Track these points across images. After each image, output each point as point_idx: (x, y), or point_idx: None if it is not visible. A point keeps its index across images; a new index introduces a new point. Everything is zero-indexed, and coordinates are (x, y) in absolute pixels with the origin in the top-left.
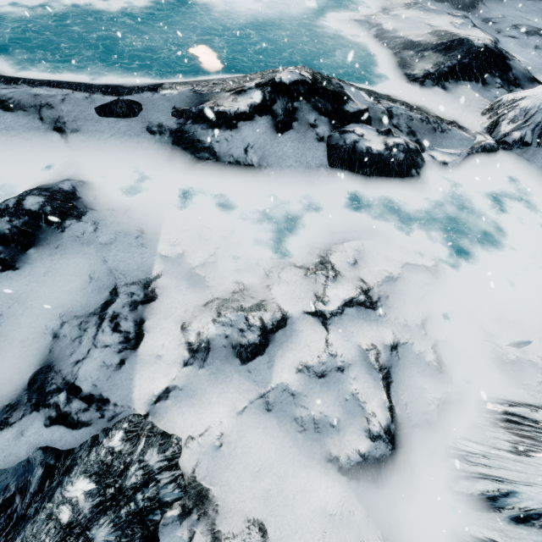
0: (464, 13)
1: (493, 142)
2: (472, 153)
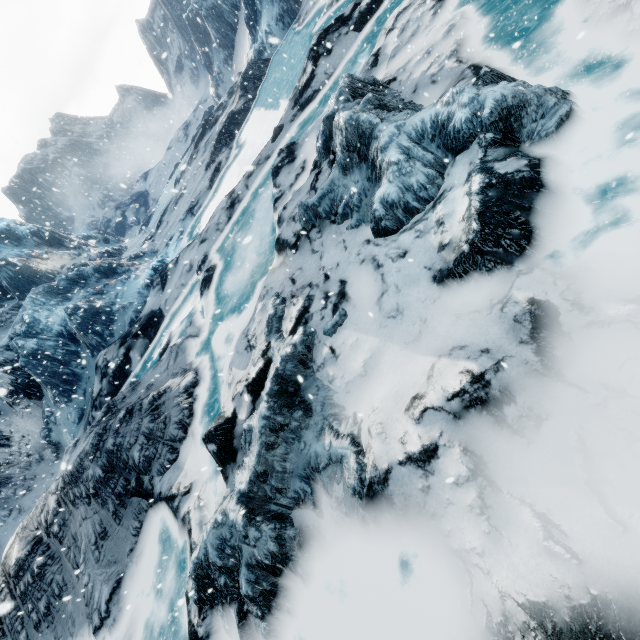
0: None
1: None
2: None
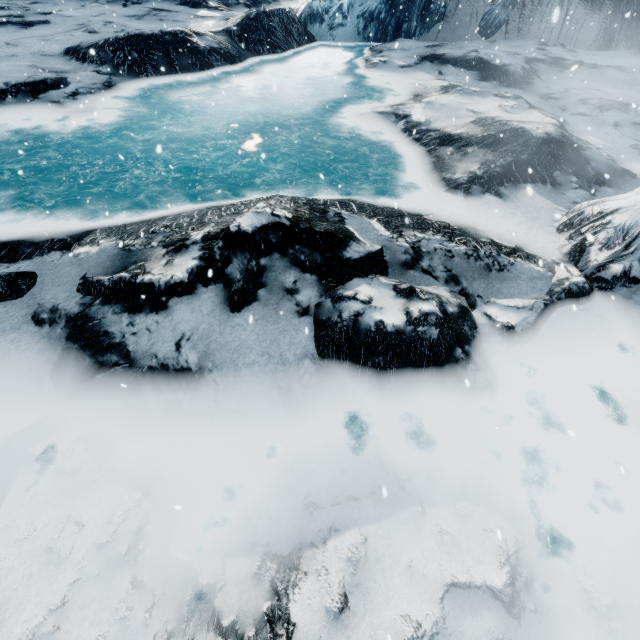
0: (516, 90)
1: (582, 280)
2: (551, 302)
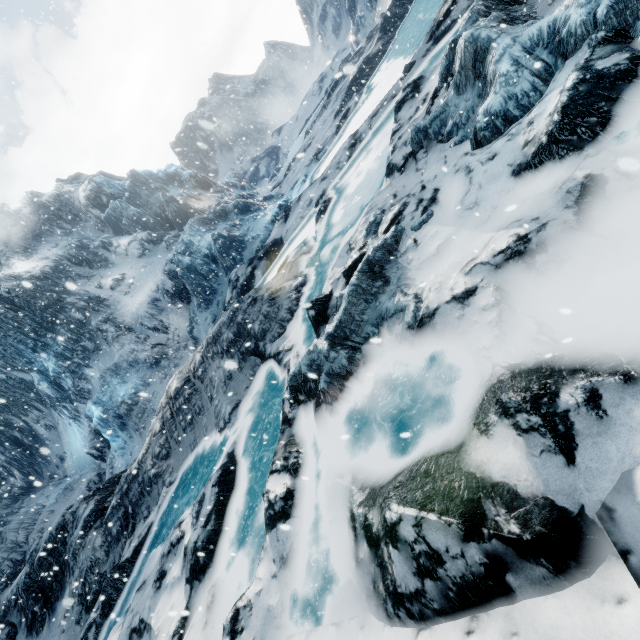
0: None
1: None
2: None
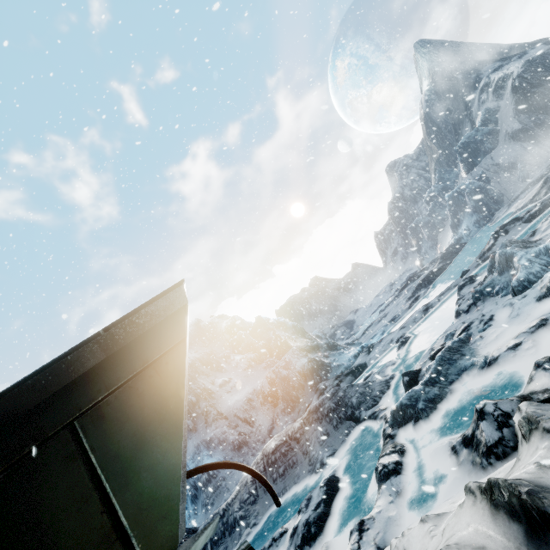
0: None
1: None
2: None
